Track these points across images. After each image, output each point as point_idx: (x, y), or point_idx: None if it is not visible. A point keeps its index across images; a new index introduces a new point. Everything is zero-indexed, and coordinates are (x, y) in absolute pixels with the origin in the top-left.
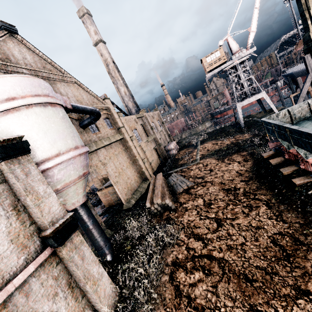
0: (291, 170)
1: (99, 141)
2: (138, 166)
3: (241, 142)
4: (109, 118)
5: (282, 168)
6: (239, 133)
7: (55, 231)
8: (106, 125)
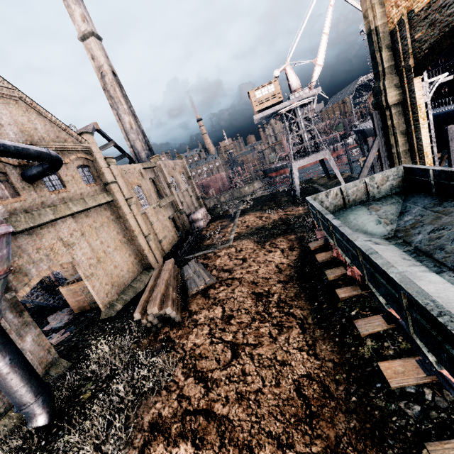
0: (338, 275)
1: (62, 204)
2: (136, 247)
3: (292, 218)
4: (90, 166)
5: (329, 270)
6: (292, 204)
7: None
8: (81, 178)
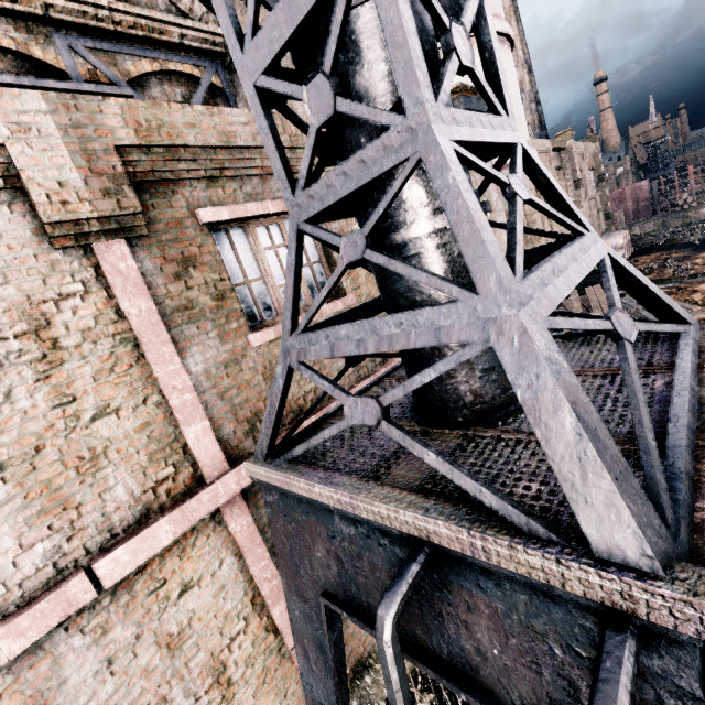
0: None
1: None
2: None
3: None
4: None
5: None
6: None
7: None
8: None
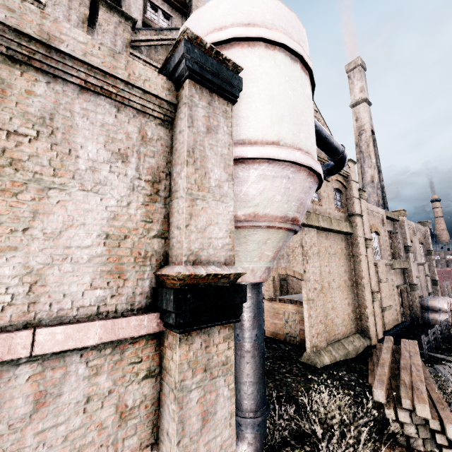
0: None
1: (314, 214)
2: (357, 299)
3: None
4: (342, 193)
5: None
6: None
7: (191, 282)
8: (333, 199)
